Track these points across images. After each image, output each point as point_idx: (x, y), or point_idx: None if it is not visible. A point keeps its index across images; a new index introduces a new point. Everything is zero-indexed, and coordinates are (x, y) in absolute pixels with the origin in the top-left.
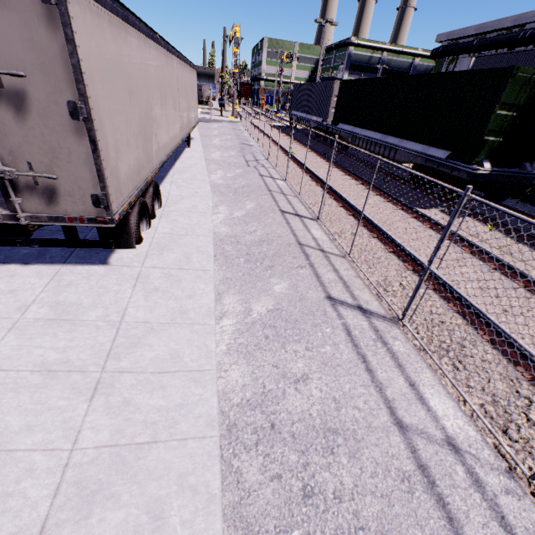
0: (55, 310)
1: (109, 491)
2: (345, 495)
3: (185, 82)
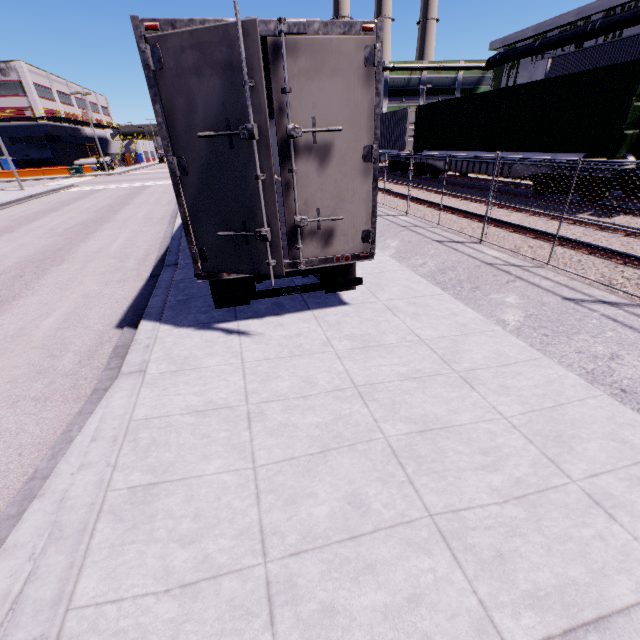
0: (355, 341)
1: (567, 434)
2: None
3: None
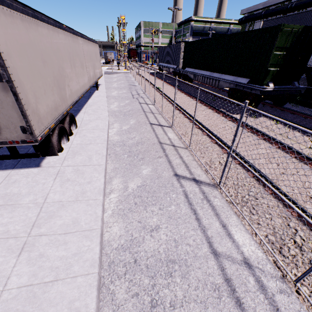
0: (4, 199)
1: None
2: (177, 303)
3: (90, 52)
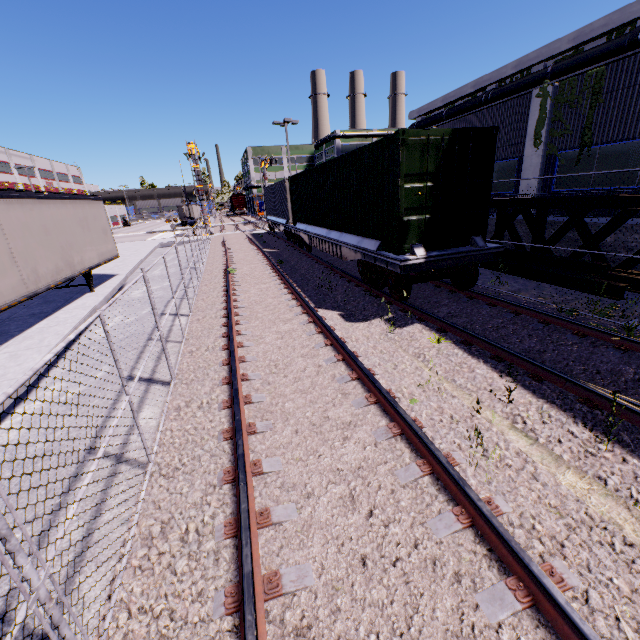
0: None
1: None
2: None
3: (47, 220)
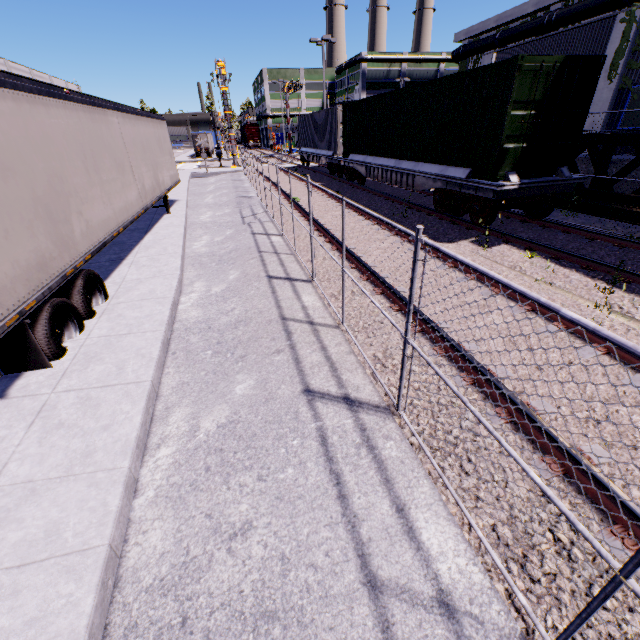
0: None
1: None
2: None
3: (143, 137)
